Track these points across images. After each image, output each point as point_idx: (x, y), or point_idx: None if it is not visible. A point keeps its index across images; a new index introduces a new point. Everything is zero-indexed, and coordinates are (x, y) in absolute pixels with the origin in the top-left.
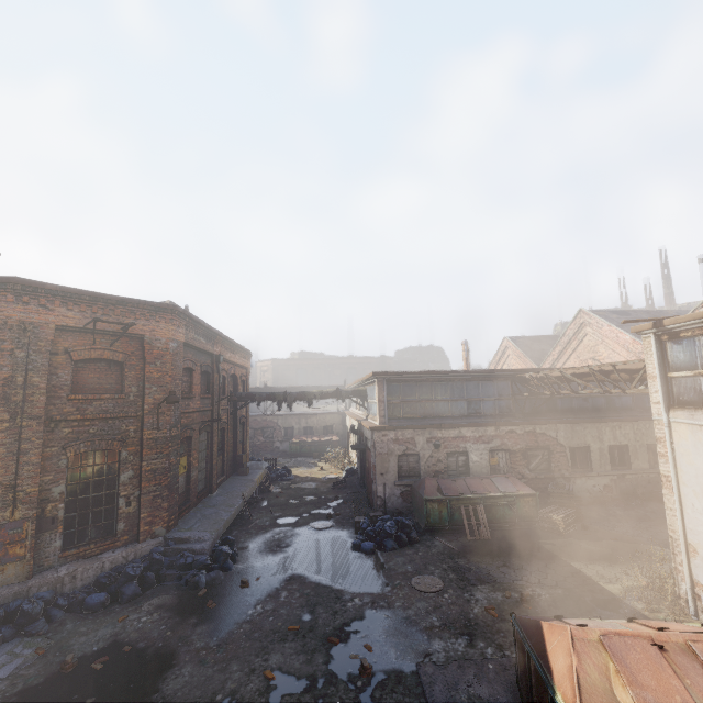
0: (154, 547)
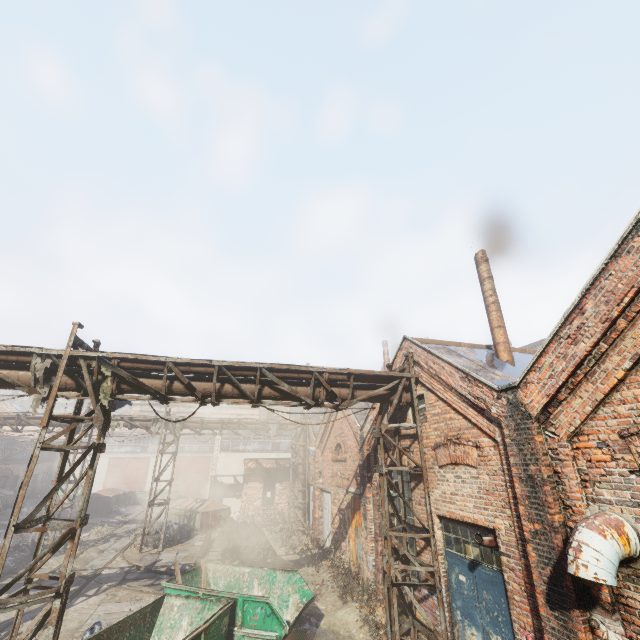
0: None
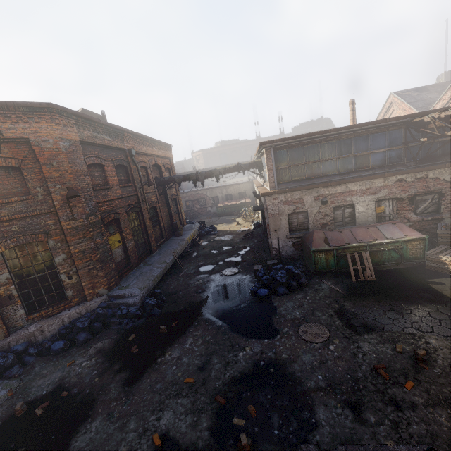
0: (100, 303)
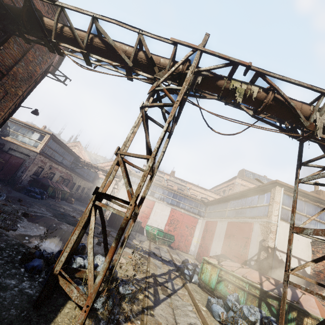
0: None
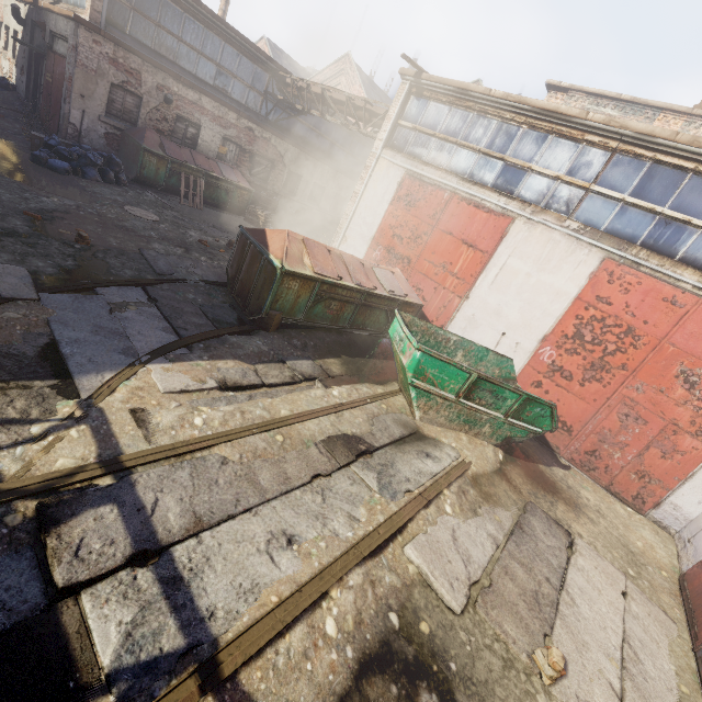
0: None
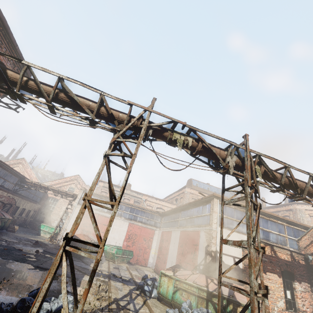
0: None
